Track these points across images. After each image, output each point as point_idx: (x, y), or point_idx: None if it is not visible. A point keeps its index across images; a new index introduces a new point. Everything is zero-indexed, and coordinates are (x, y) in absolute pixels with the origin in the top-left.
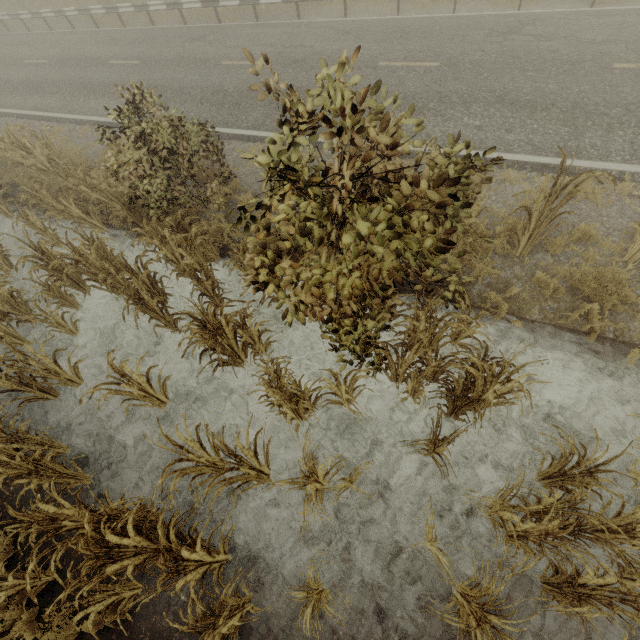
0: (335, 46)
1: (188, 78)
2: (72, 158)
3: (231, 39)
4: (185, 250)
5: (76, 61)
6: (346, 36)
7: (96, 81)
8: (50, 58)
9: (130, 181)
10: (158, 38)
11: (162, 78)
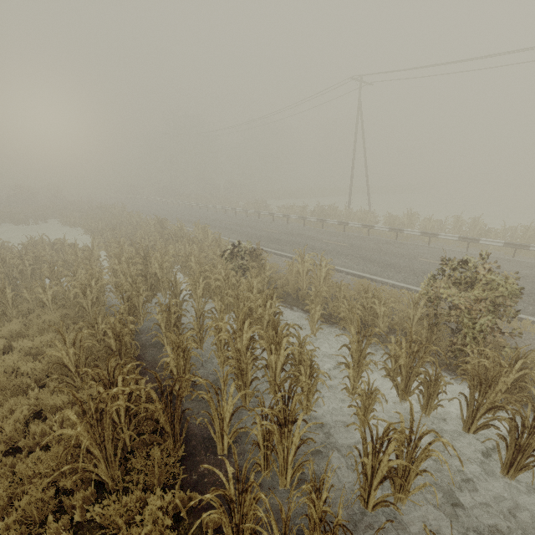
0: (526, 271)
1: (394, 260)
2: (328, 280)
3: (416, 249)
4: (531, 387)
5: (299, 235)
6: (530, 268)
7: (318, 247)
8: (280, 231)
9: (431, 308)
10: (354, 237)
11: (371, 256)
